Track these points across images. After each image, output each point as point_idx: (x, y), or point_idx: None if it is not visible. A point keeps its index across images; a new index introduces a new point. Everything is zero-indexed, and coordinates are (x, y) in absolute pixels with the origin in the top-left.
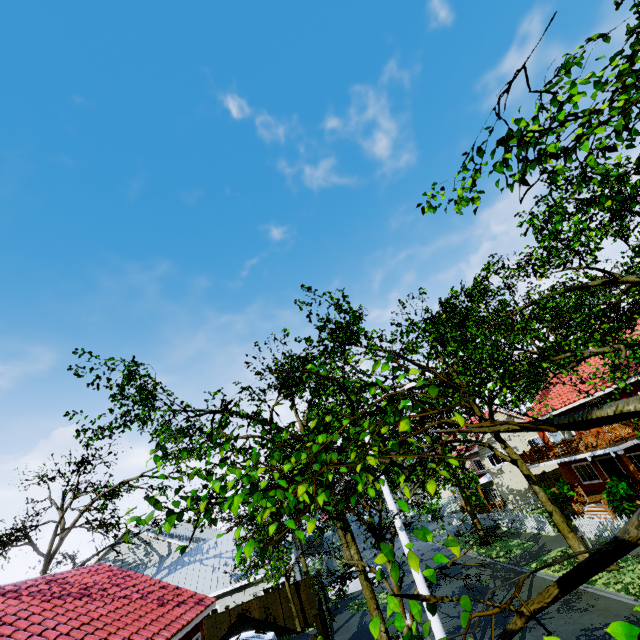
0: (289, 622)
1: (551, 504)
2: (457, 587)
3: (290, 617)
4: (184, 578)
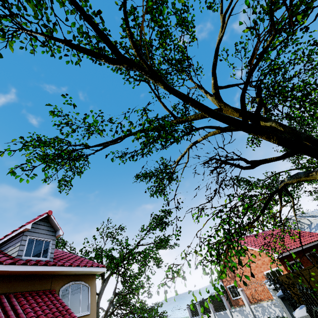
0: None
1: None
2: None
3: None
4: None
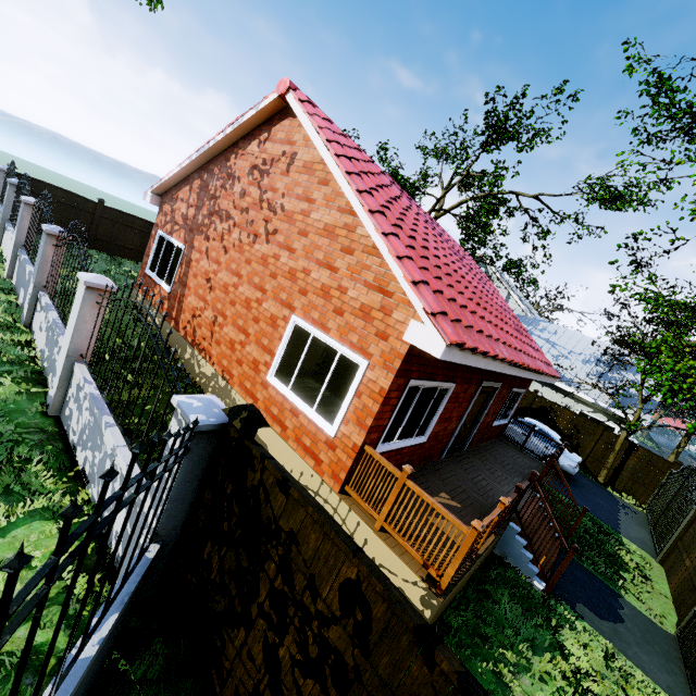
0: (591, 463)
1: None
2: None
3: (596, 461)
4: None
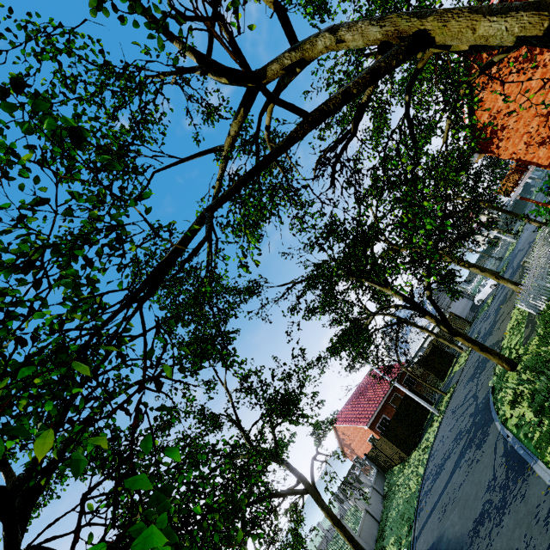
0: None
1: (482, 273)
2: (503, 296)
3: None
4: (412, 337)
